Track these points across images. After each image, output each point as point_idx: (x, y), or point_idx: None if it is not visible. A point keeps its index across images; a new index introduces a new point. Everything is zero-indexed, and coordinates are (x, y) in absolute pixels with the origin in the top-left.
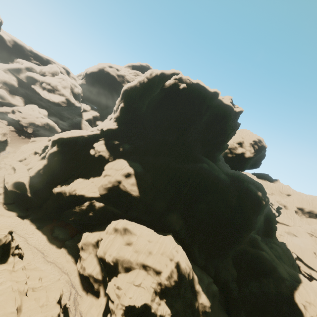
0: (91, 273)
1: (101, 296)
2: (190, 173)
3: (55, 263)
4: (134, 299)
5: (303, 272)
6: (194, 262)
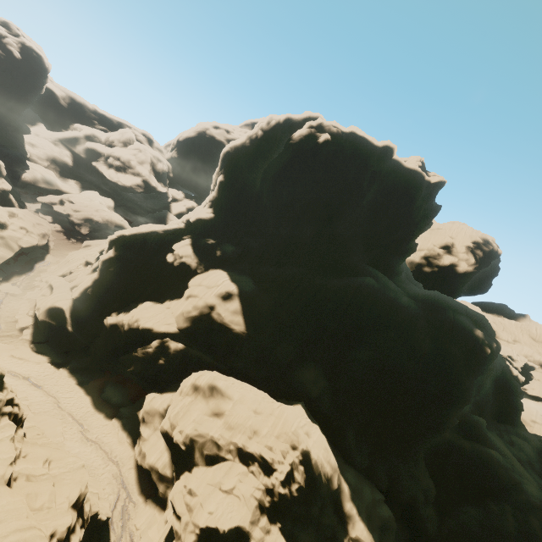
0: (155, 464)
1: (168, 508)
2: (342, 295)
3: (100, 443)
4: (218, 516)
5: None
6: (347, 460)
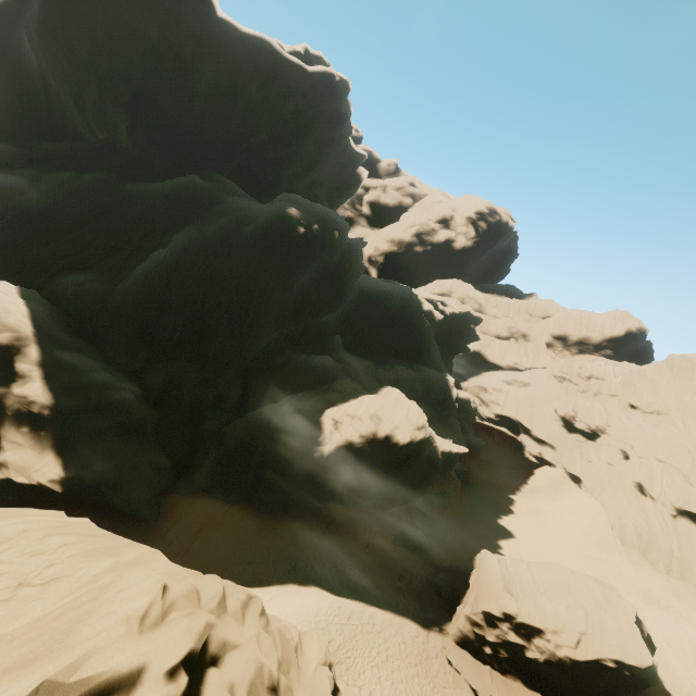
0: None
1: None
2: (156, 196)
3: None
4: None
5: (530, 455)
6: (111, 363)
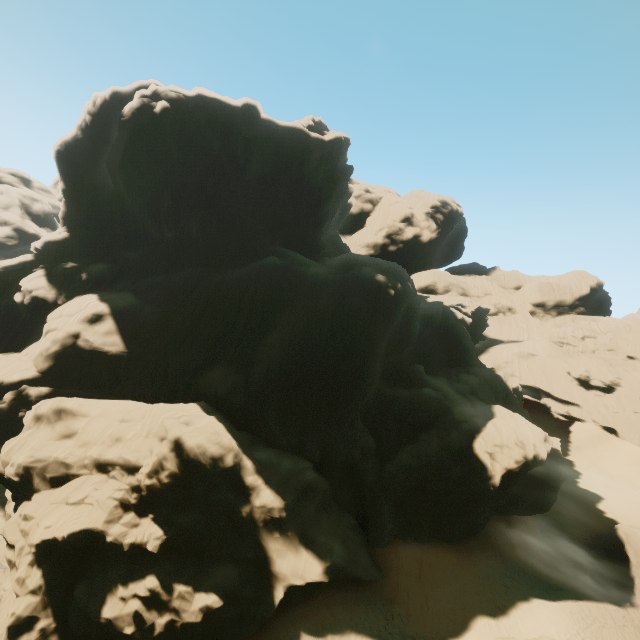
0: None
1: None
2: (245, 283)
3: None
4: (57, 527)
5: (557, 414)
6: (273, 445)
